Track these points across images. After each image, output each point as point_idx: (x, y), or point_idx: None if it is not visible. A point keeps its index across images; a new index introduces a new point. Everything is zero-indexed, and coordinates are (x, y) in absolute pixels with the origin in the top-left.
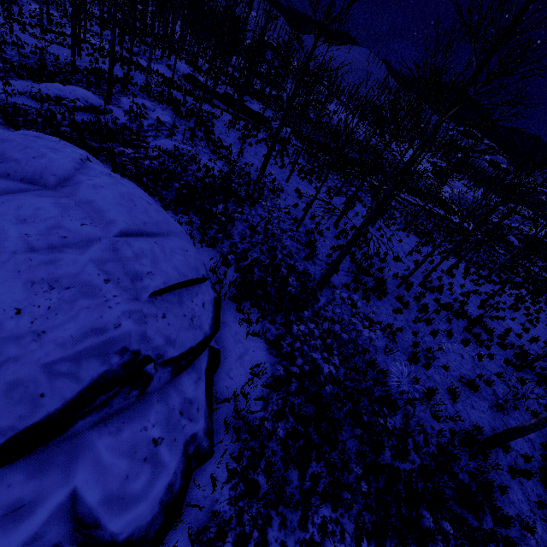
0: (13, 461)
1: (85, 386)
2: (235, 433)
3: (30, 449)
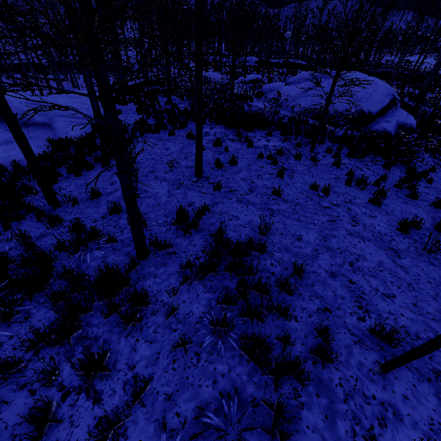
0: (380, 117)
1: (389, 101)
2: (418, 129)
3: (382, 115)
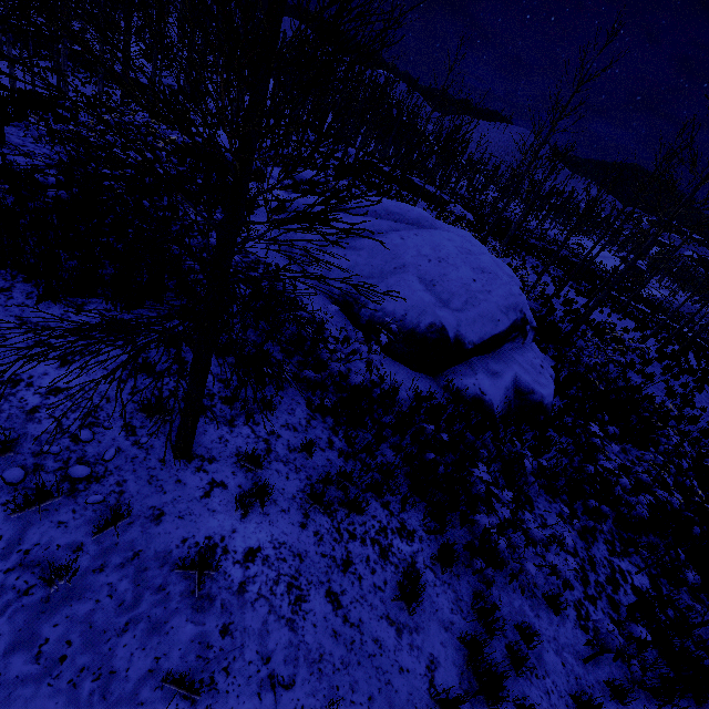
0: (483, 354)
1: (511, 323)
2: (559, 397)
3: (489, 351)
